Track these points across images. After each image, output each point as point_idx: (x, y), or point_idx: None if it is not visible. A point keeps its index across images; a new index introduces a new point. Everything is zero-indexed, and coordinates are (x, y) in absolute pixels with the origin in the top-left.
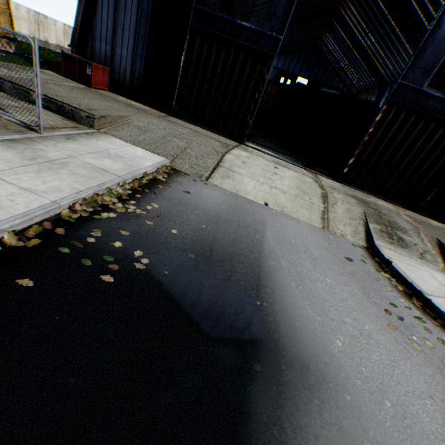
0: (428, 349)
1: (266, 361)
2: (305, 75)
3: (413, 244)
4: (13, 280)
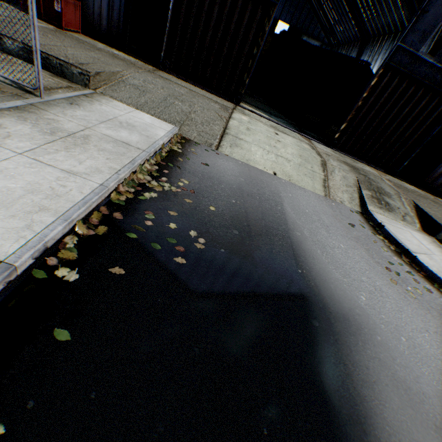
0: (419, 296)
1: (320, 318)
2: (286, 19)
3: (396, 208)
4: (105, 269)
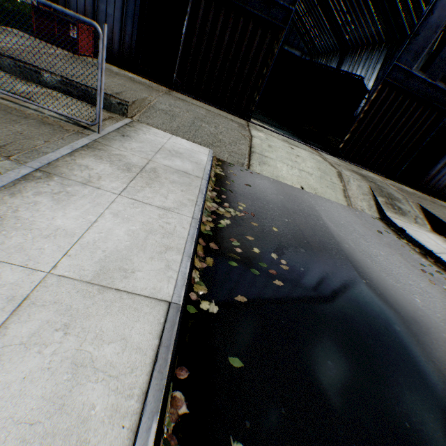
0: None
1: (398, 323)
2: None
3: (407, 211)
4: (232, 299)
